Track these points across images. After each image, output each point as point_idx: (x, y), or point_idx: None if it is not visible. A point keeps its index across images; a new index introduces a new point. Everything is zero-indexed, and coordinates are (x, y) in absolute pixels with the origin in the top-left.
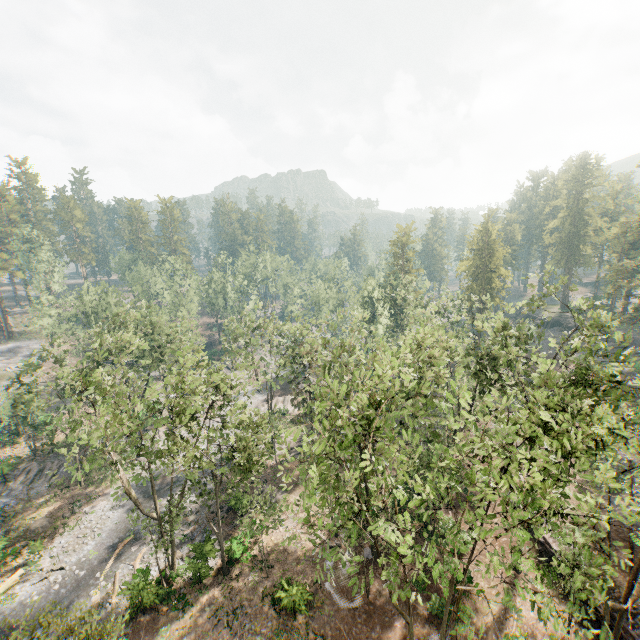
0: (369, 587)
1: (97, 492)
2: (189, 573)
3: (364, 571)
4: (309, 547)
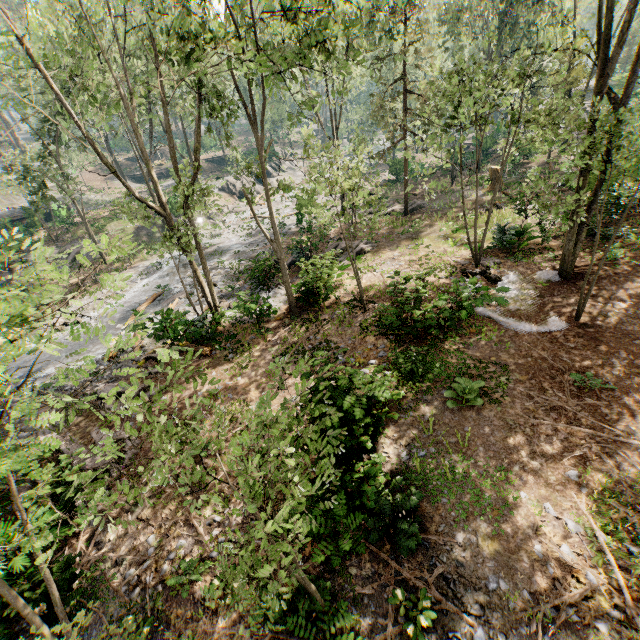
0: (585, 298)
1: (124, 267)
2: (240, 318)
3: (551, 294)
4: (429, 280)
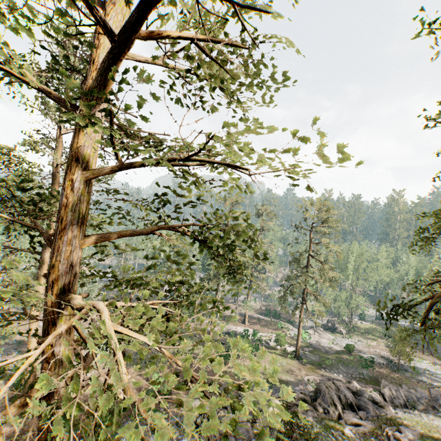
0: None
1: None
2: None
3: None
4: None
